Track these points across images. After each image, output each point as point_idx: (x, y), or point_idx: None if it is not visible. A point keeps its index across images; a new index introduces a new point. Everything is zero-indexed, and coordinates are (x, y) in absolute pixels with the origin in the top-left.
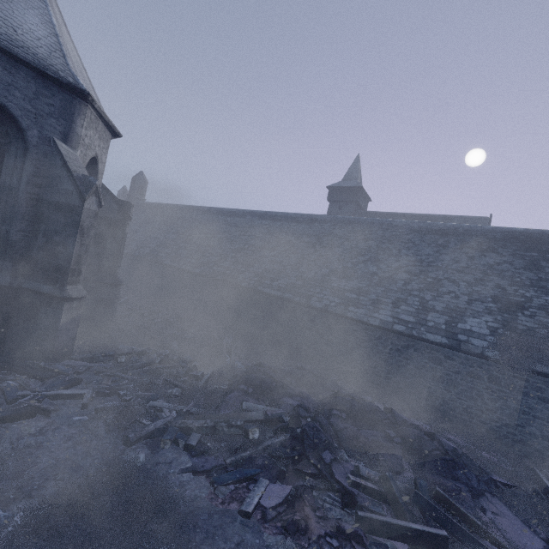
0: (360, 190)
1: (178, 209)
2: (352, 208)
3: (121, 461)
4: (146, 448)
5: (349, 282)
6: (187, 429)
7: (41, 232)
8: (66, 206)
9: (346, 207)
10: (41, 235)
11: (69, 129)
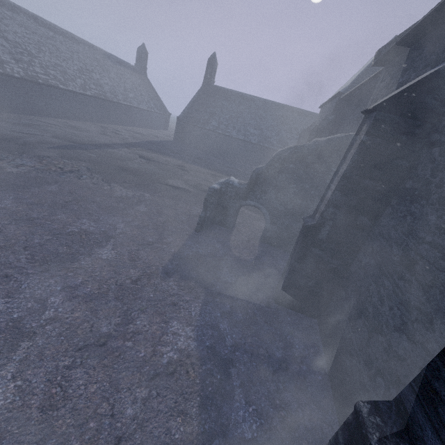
0: None
1: (271, 105)
2: None
3: None
4: None
5: None
6: None
7: None
8: None
9: None
10: None
11: None
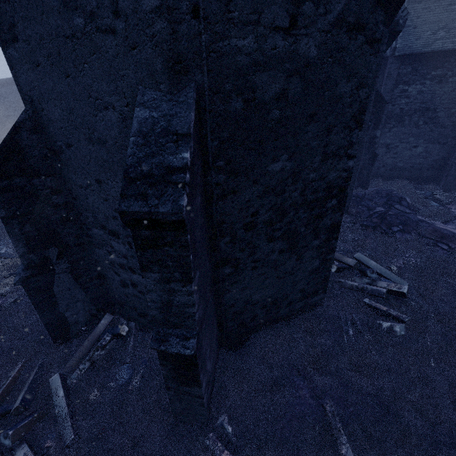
0: None
1: None
2: None
3: None
4: None
5: None
6: None
7: None
8: None
9: None
10: None
11: None
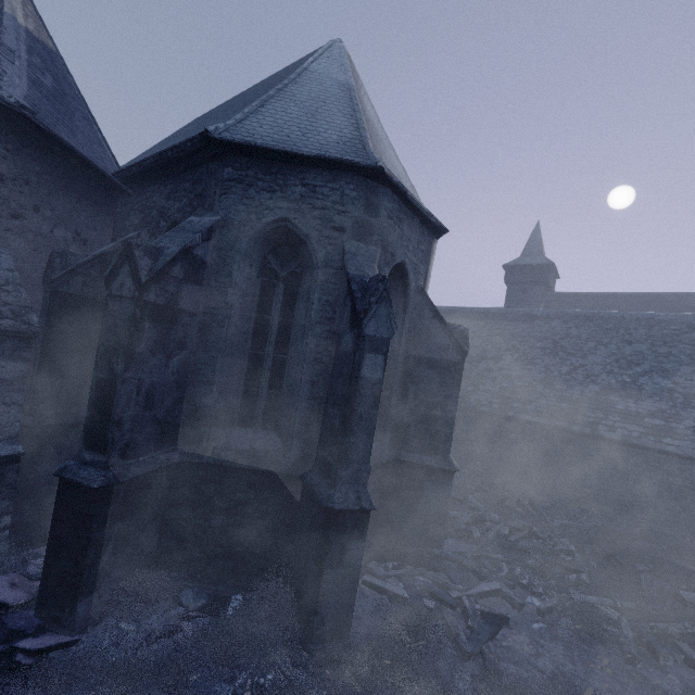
0: (550, 268)
1: None
2: (542, 291)
3: (664, 690)
4: (649, 666)
5: (641, 403)
6: (665, 636)
7: (411, 394)
8: (440, 362)
9: (533, 289)
10: (411, 397)
11: (427, 273)
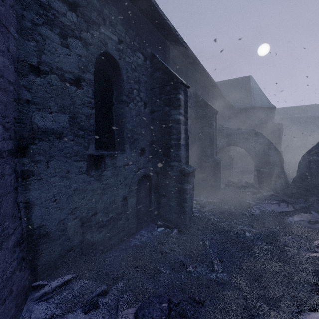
0: None
1: None
2: None
3: None
4: None
5: (300, 138)
6: None
7: None
8: None
9: None
10: None
11: None
